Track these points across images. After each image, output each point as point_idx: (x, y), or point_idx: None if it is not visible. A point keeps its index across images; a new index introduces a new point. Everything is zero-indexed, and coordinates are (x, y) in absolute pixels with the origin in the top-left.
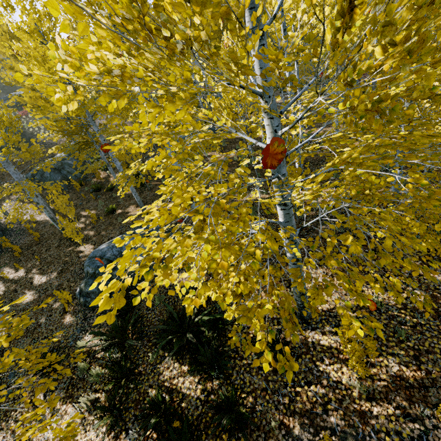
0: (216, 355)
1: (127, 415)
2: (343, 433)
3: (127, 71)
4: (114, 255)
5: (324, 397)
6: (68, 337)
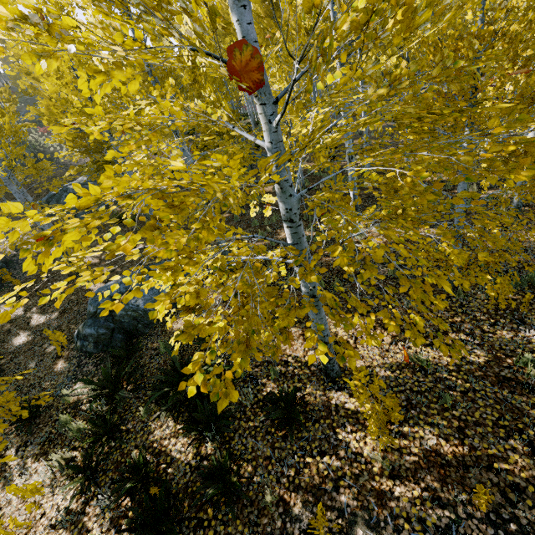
0: (216, 413)
1: (104, 479)
2: (353, 516)
3: (57, 23)
4: (120, 292)
5: (338, 471)
6: (56, 386)
